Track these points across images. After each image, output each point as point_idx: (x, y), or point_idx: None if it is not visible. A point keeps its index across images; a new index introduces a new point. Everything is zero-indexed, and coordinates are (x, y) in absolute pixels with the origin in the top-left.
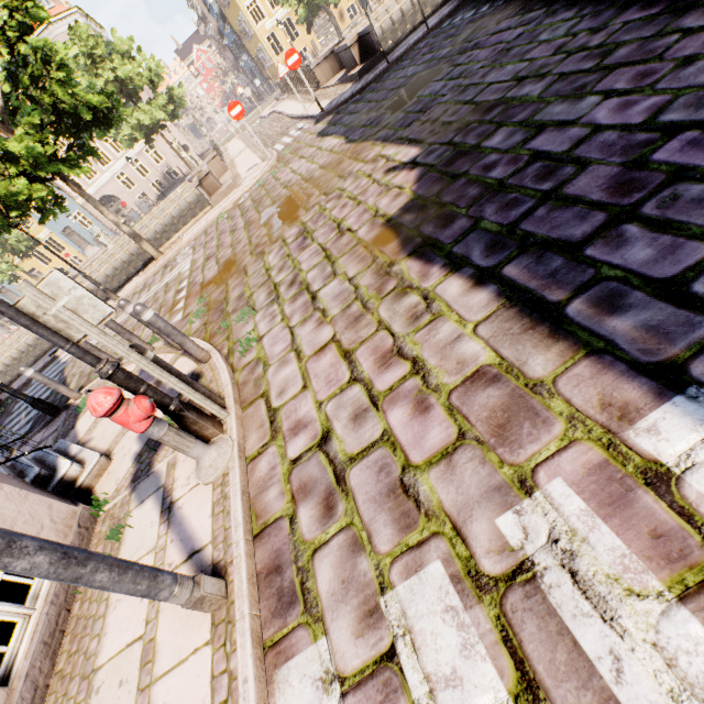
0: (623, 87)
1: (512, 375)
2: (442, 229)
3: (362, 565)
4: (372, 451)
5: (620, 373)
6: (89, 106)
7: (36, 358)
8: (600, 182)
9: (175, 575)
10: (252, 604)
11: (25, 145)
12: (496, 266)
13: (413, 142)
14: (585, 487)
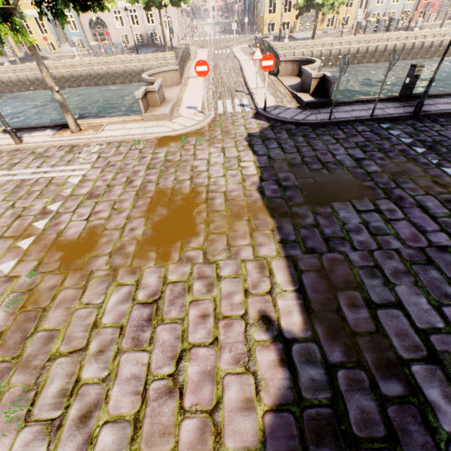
0: None
1: None
2: None
3: None
4: None
5: None
6: None
7: None
8: None
9: None
10: None
11: None
12: None
13: (302, 295)
14: None
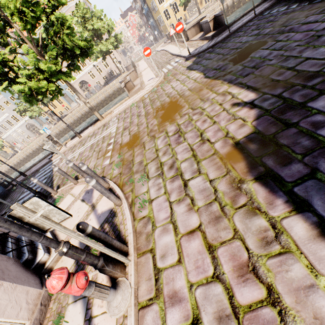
0: None
1: None
2: (281, 166)
3: None
4: None
5: None
6: (79, 46)
7: (43, 157)
8: None
9: None
10: None
11: (47, 66)
12: None
13: (250, 88)
14: None
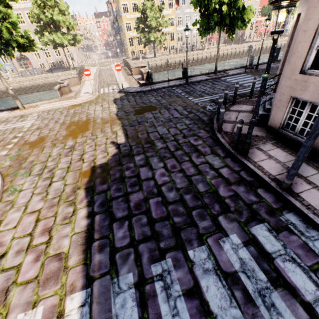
0: (168, 166)
1: (65, 260)
2: (100, 184)
3: None
4: (11, 270)
5: (83, 275)
6: (18, 40)
7: None
8: (137, 199)
9: None
10: None
11: None
12: (96, 213)
13: (126, 135)
14: (46, 312)
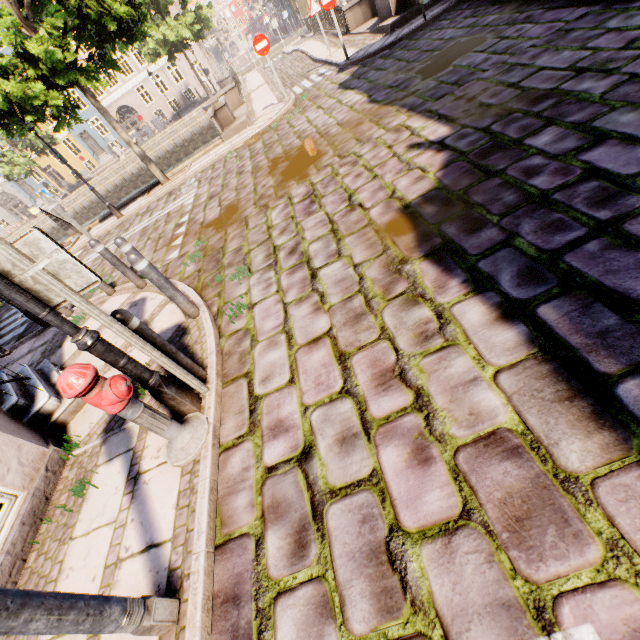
0: None
1: (537, 454)
2: (467, 234)
3: (329, 639)
4: (357, 491)
5: None
6: (115, 15)
7: None
8: None
9: (124, 604)
10: (203, 638)
11: (45, 48)
12: (530, 302)
13: (443, 118)
14: None
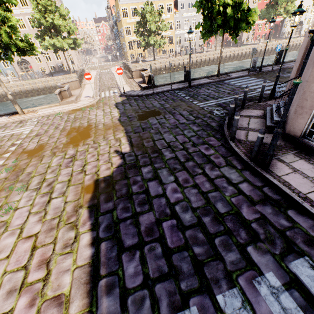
0: (180, 180)
1: (65, 306)
2: (105, 202)
3: None
4: None
5: None
6: (17, 44)
7: None
8: (148, 222)
9: None
10: None
11: None
12: (102, 239)
13: (131, 143)
14: None
